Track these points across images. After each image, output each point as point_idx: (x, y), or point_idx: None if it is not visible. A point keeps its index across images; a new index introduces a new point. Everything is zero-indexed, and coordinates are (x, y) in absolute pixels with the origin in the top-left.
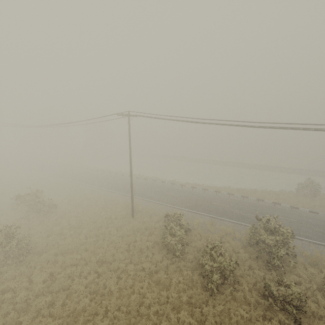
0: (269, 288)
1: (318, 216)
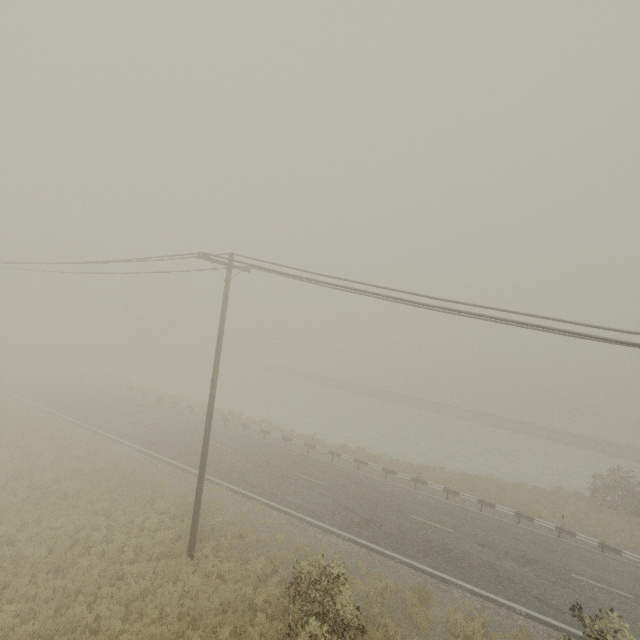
0: None
1: None
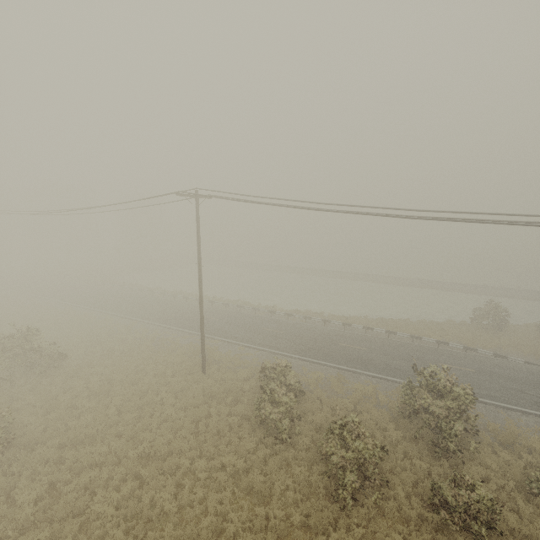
0: (441, 491)
1: (508, 362)
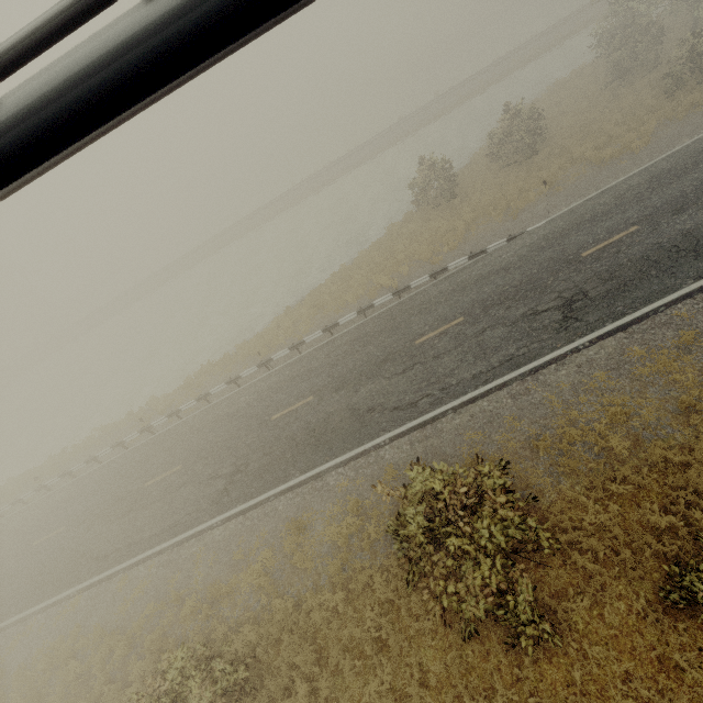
0: None
1: (491, 259)
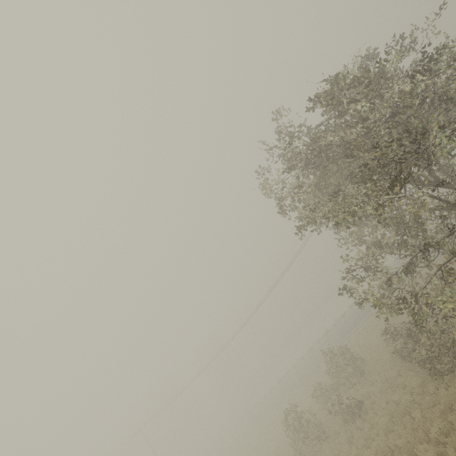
0: None
1: None
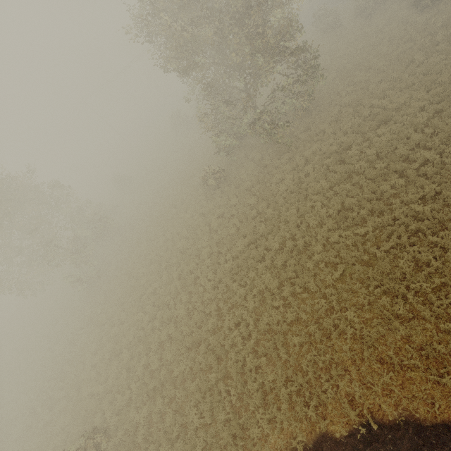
0: None
1: None
